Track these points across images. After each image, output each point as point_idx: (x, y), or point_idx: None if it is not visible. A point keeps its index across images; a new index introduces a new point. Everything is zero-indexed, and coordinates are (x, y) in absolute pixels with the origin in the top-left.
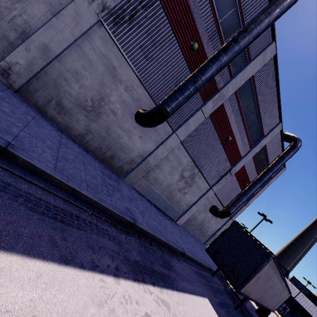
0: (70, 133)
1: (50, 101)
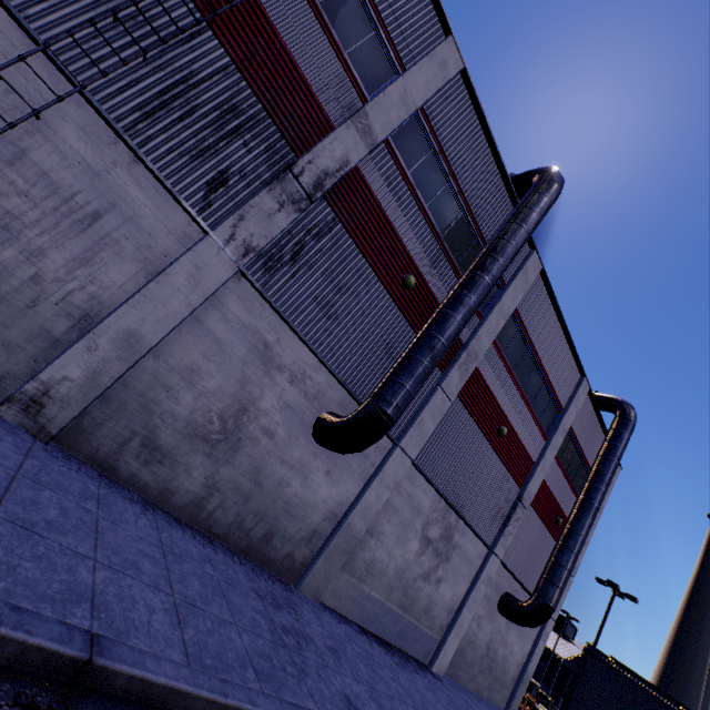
0: (170, 503)
1: (129, 441)
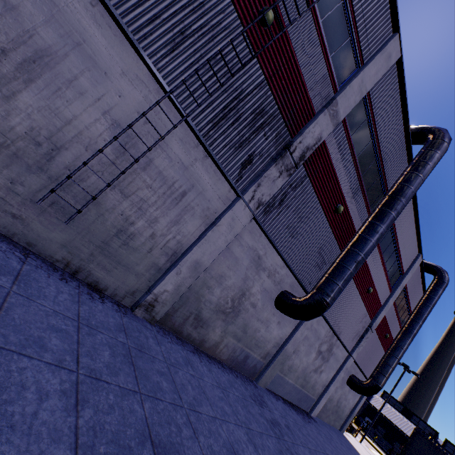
0: (204, 346)
1: (188, 317)
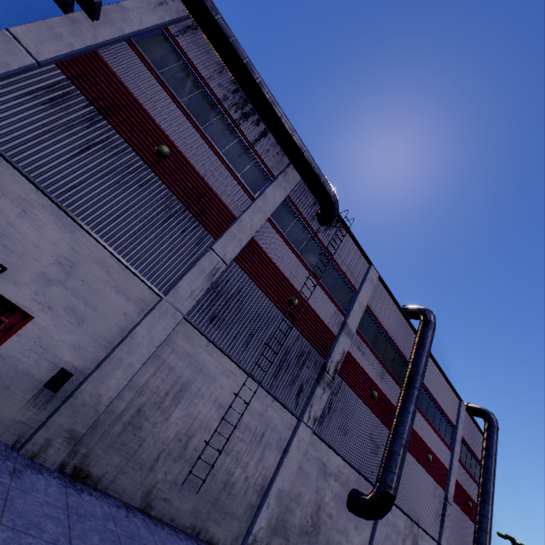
0: None
1: None
